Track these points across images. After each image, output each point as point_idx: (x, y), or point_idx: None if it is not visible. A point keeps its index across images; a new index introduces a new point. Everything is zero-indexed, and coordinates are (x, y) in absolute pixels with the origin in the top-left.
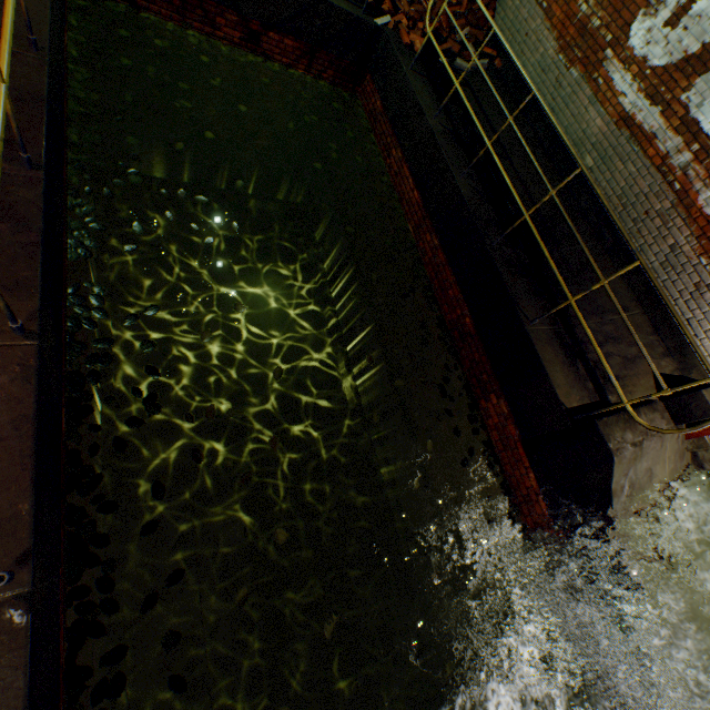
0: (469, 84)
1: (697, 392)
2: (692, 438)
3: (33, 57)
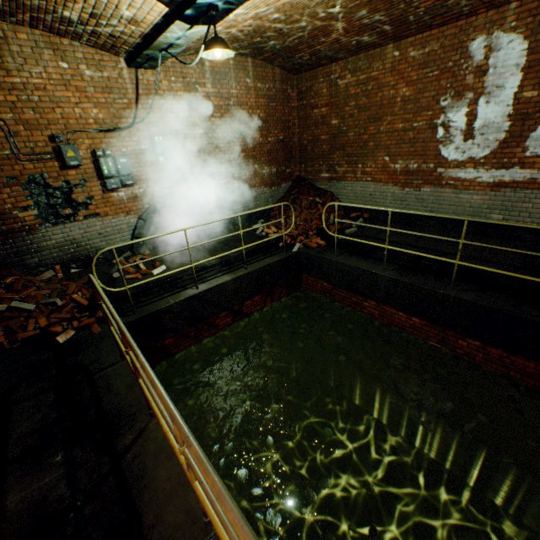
0: (365, 235)
1: None
2: None
3: (213, 533)
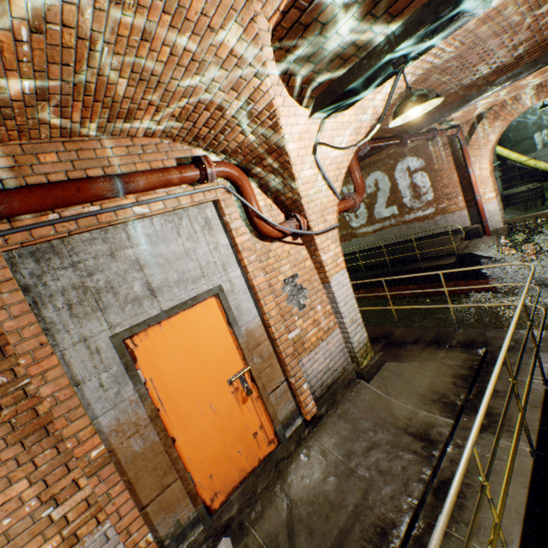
0: None
1: (468, 230)
2: (491, 234)
3: None
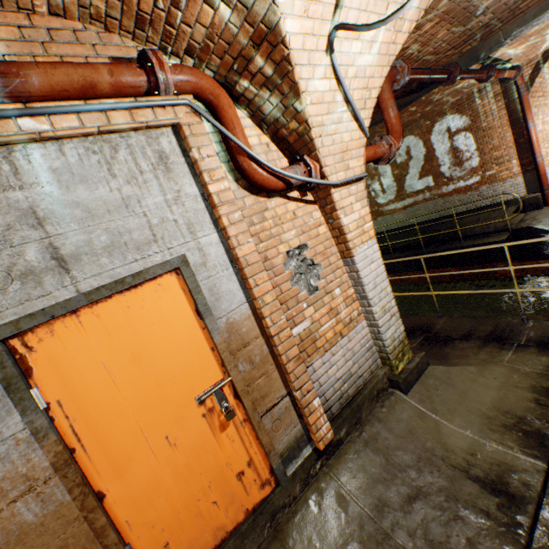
0: None
1: (523, 200)
2: None
3: None
